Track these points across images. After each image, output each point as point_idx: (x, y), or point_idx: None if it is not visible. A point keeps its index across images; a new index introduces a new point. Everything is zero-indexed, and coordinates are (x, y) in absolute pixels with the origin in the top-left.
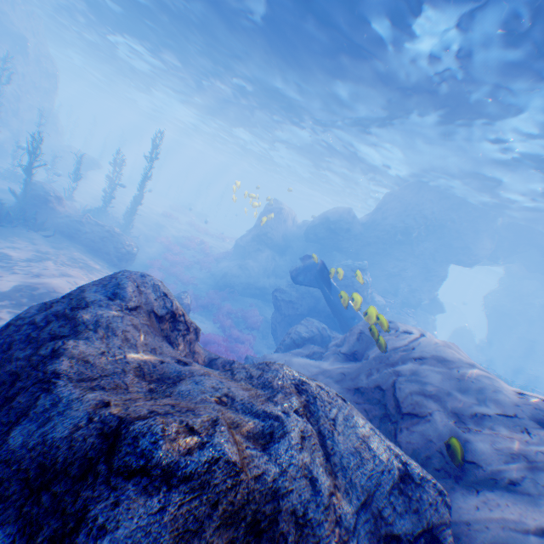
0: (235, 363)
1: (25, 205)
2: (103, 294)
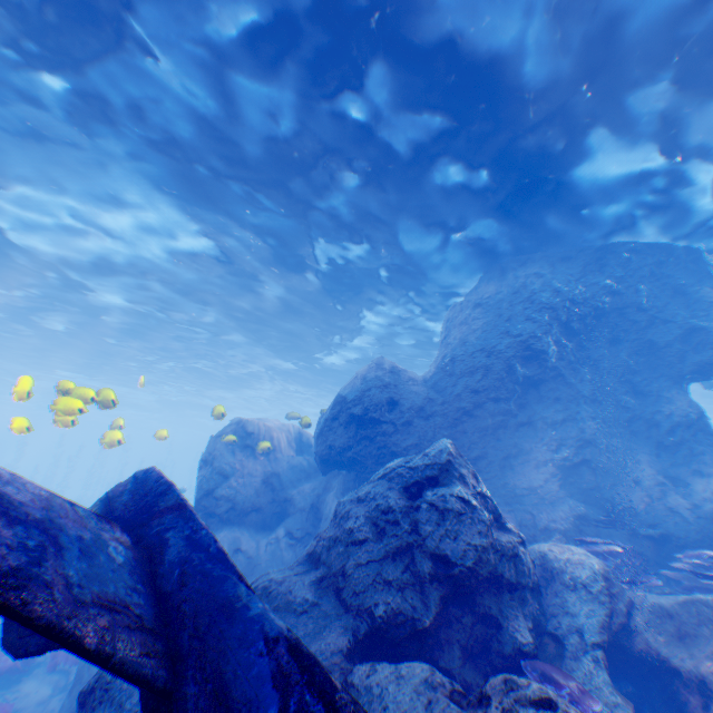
0: None
1: None
2: None
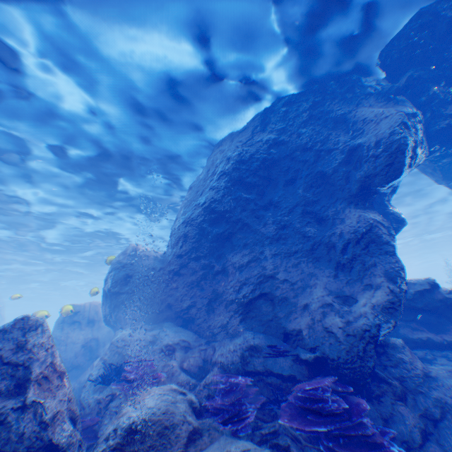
0: None
1: None
2: None
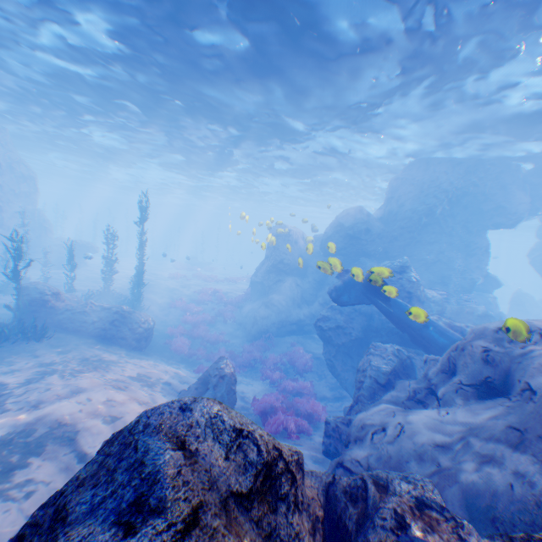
0: (370, 485)
1: (20, 312)
2: (108, 518)
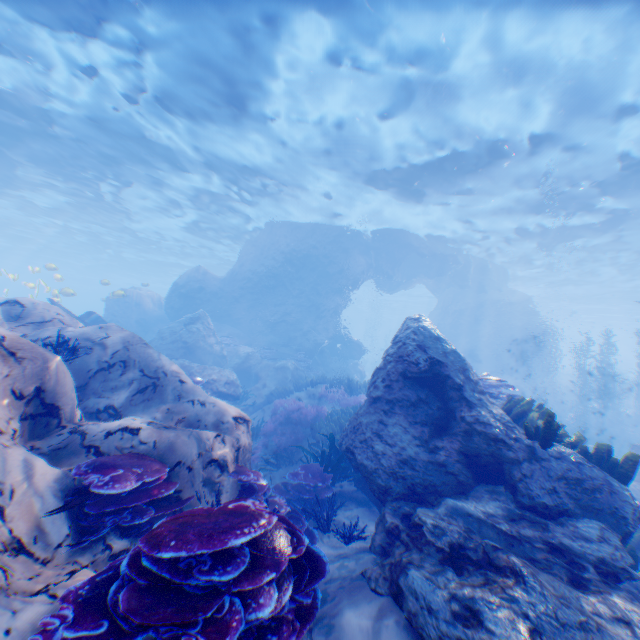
0: None
1: None
2: None
